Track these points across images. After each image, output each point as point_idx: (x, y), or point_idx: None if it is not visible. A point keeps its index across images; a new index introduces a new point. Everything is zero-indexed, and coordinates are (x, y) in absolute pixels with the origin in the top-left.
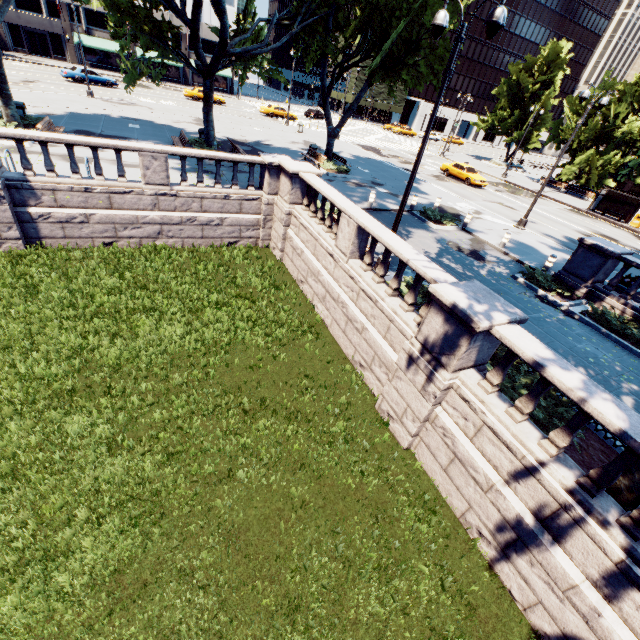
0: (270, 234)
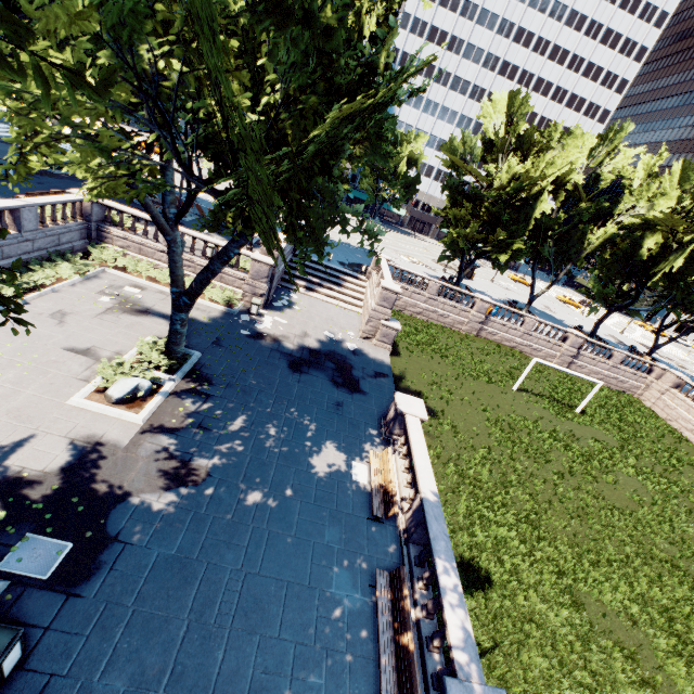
0: (642, 393)
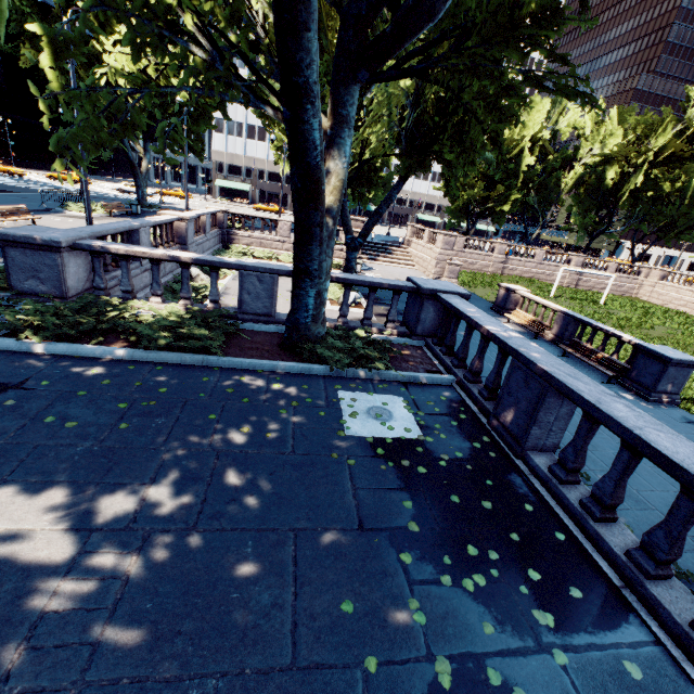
0: (638, 292)
